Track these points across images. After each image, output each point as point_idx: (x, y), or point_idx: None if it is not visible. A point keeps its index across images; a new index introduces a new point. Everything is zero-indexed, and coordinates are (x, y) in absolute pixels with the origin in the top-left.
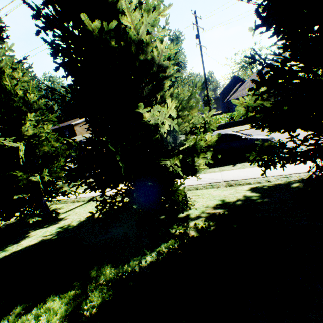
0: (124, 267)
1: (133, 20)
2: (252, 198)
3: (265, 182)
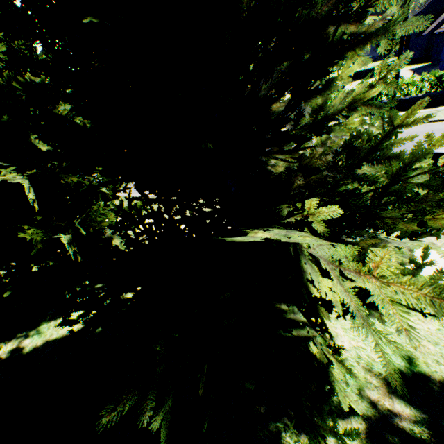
0: None
1: None
2: None
3: None
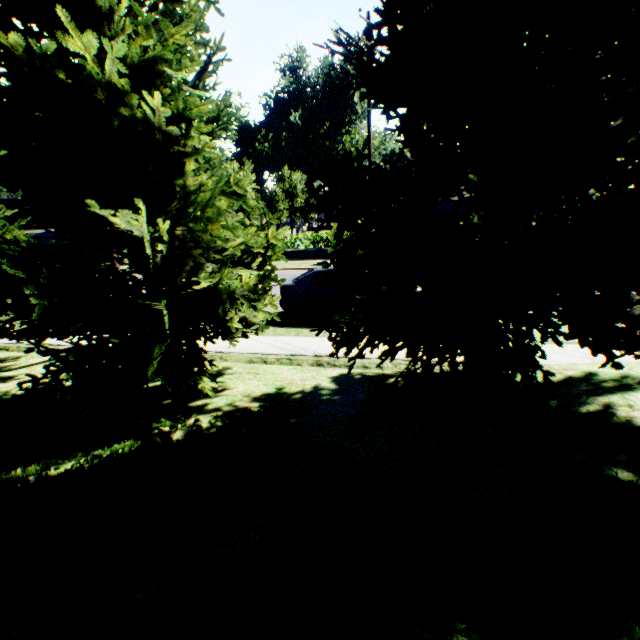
0: (13, 473)
1: (87, 48)
2: (321, 392)
3: (374, 369)
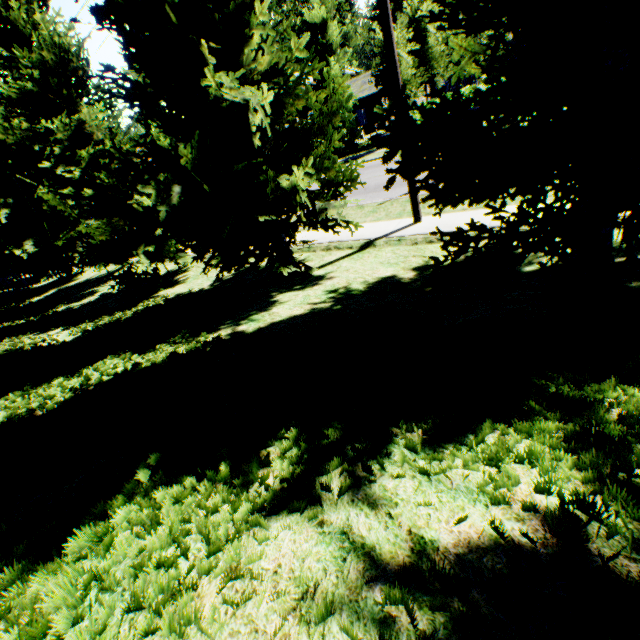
0: None
1: None
2: None
3: None
